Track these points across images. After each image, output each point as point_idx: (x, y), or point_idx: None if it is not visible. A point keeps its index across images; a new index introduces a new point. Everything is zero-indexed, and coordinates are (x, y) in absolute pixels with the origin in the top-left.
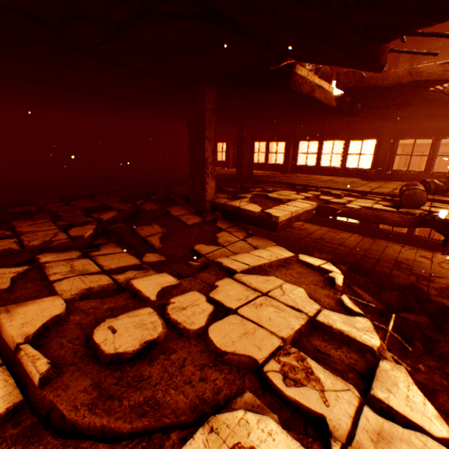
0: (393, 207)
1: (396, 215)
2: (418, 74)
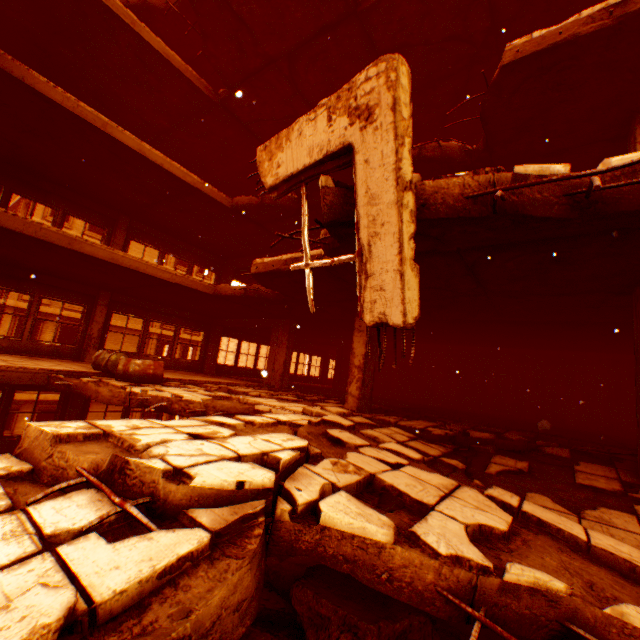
0: None
1: None
2: None
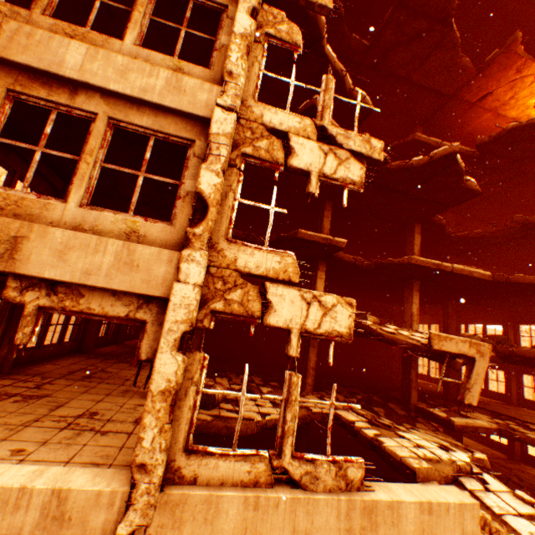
0: None
1: None
2: None
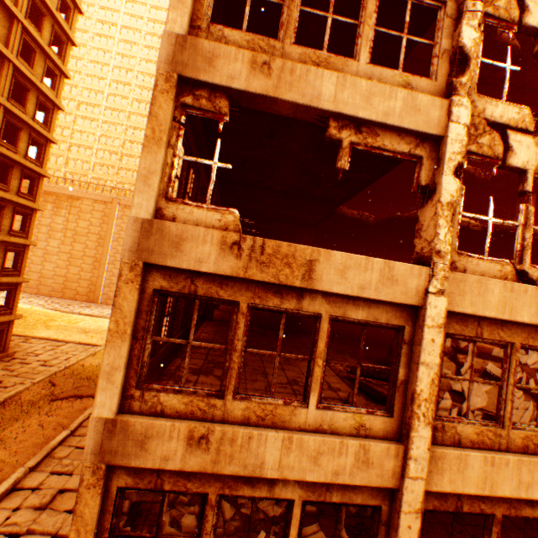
0: None
1: None
2: None
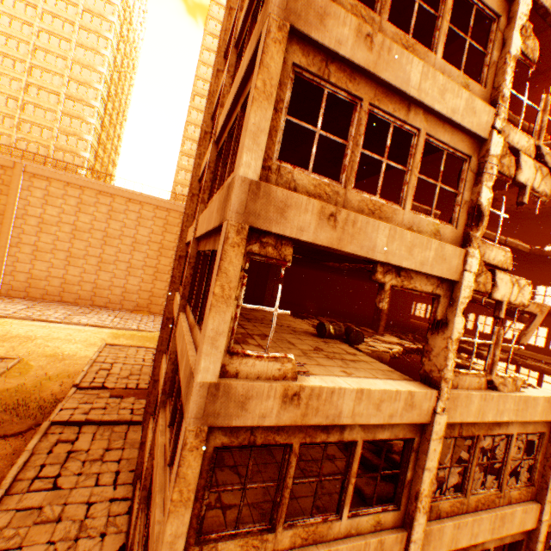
0: None
1: None
2: None
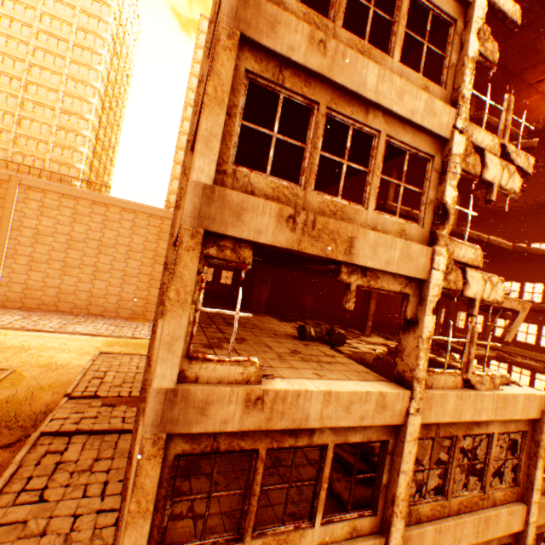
0: (544, 366)
1: (540, 368)
2: (542, 308)
